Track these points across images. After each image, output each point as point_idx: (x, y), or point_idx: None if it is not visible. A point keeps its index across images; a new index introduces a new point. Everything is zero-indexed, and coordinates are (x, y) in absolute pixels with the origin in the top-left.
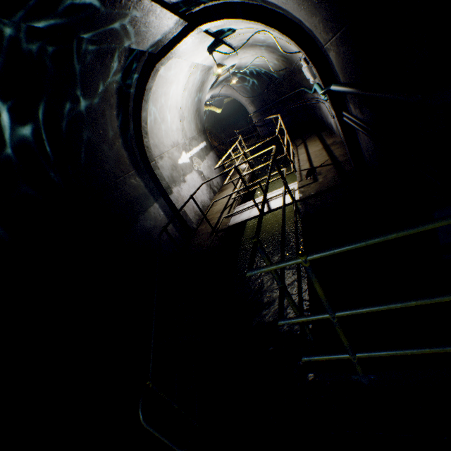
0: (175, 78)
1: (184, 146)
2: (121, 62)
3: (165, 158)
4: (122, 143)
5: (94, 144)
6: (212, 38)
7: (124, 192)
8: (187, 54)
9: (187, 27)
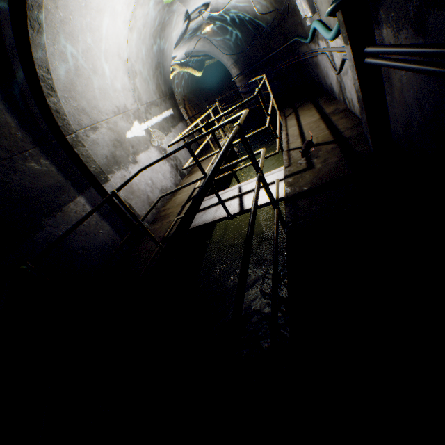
0: (104, 4)
1: (137, 114)
2: None
3: (101, 129)
4: (0, 102)
5: None
6: None
7: (10, 184)
8: None
9: None
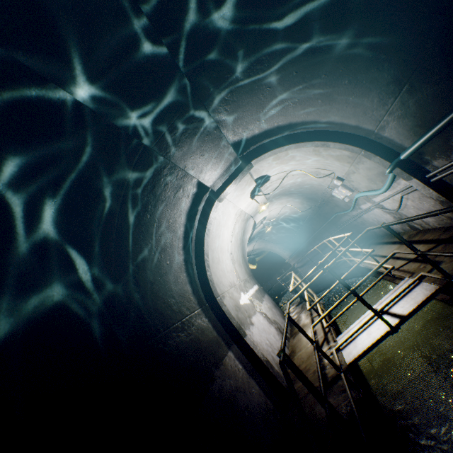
0: (225, 223)
1: (240, 287)
2: (189, 197)
3: (226, 297)
4: (186, 277)
5: (160, 274)
6: (254, 183)
7: (192, 335)
8: (236, 197)
9: (241, 165)
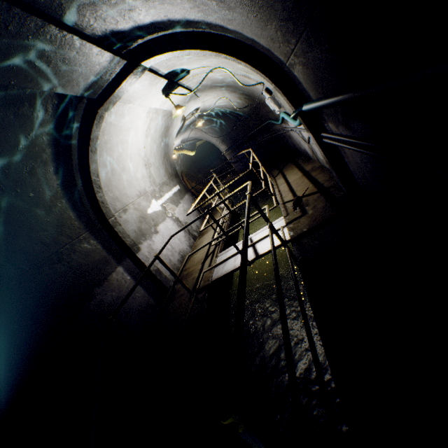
0: (131, 125)
1: (153, 194)
2: (49, 110)
3: (130, 210)
4: (66, 203)
5: (20, 210)
6: (164, 80)
7: (72, 263)
8: (139, 98)
9: (127, 65)
